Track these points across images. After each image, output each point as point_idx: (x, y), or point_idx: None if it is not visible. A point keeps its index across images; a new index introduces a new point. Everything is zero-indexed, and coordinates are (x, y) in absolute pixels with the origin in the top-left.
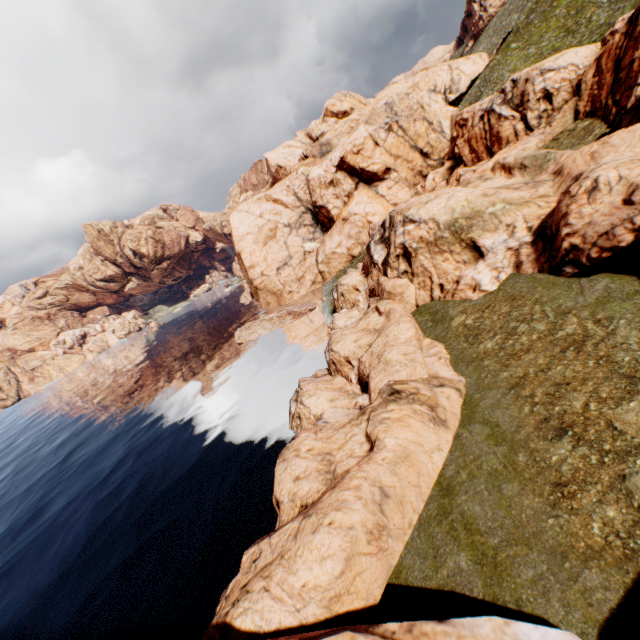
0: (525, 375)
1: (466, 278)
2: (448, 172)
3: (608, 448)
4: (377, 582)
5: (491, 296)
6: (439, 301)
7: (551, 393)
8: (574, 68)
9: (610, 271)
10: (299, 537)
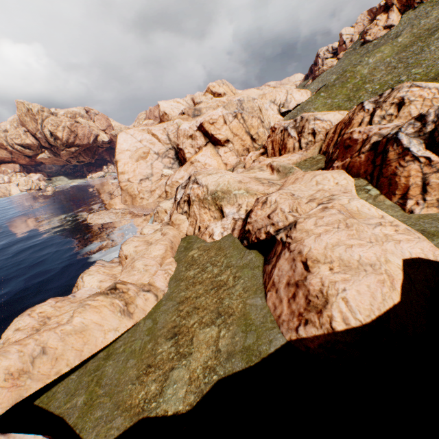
0: (189, 297)
1: (210, 228)
2: (260, 155)
3: (181, 351)
4: (2, 405)
5: (214, 243)
6: (196, 236)
7: (189, 312)
8: (330, 123)
9: (259, 250)
10: None
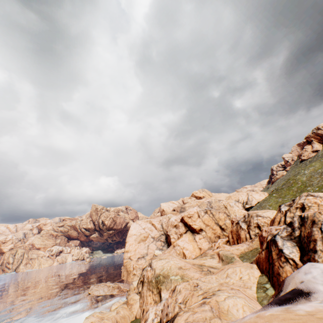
0: None
1: (148, 311)
2: (226, 242)
3: None
4: None
5: None
6: (140, 320)
7: None
8: (270, 219)
9: None
10: None
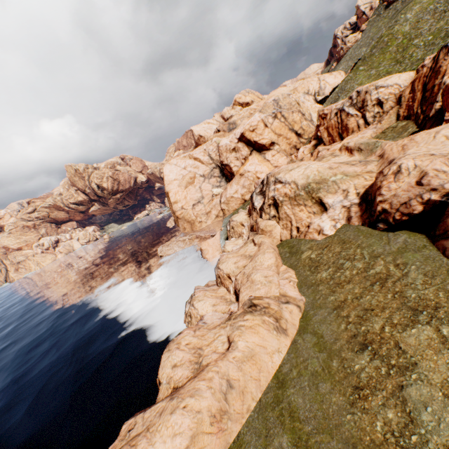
0: (345, 300)
1: (314, 224)
2: (313, 148)
3: (394, 363)
4: None
5: (329, 239)
6: (296, 238)
7: (360, 316)
8: (397, 86)
9: (408, 229)
10: (162, 415)
